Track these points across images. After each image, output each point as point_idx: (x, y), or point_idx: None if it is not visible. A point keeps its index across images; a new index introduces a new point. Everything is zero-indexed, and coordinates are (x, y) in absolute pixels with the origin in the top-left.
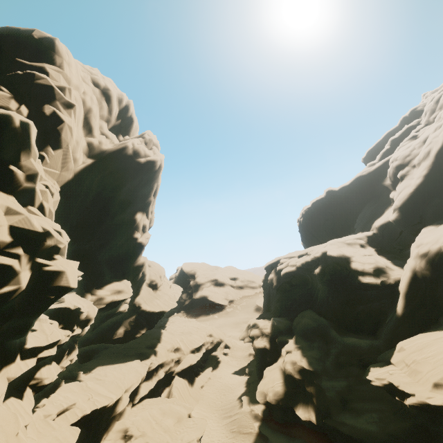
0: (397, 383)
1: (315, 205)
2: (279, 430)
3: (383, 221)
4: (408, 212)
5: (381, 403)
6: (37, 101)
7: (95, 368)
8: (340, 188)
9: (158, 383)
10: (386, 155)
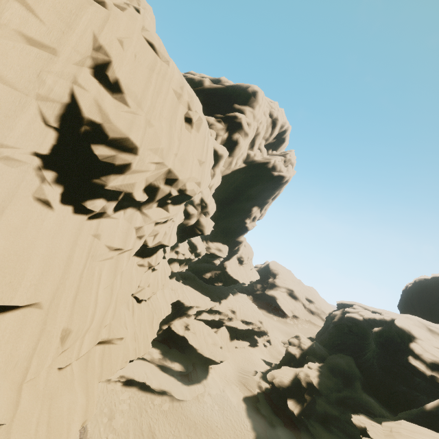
0: (369, 429)
1: (435, 279)
2: (270, 405)
3: None
4: None
5: None
6: (234, 130)
7: (187, 285)
8: None
9: (212, 321)
10: None
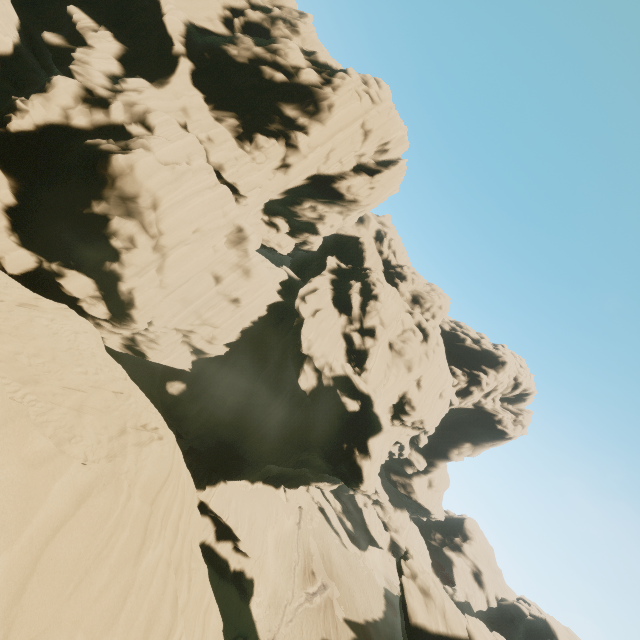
0: None
1: None
2: None
3: None
4: None
5: None
6: (473, 384)
7: None
8: None
9: None
10: None
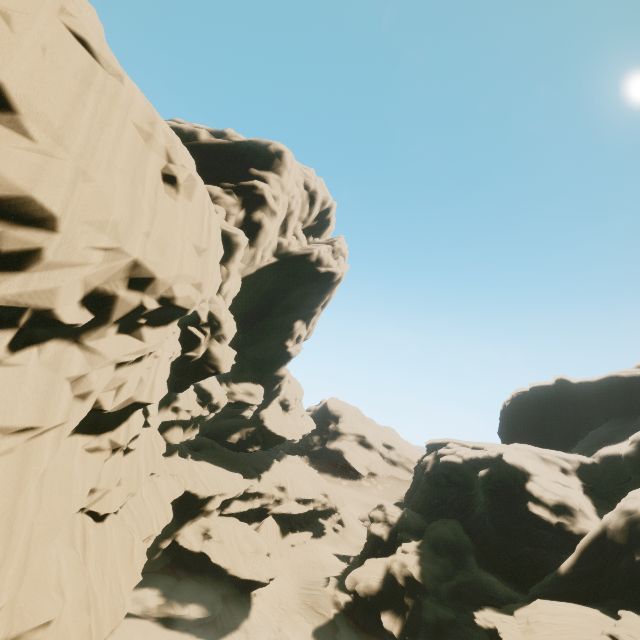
0: (501, 629)
1: (534, 391)
2: (356, 630)
3: (612, 451)
4: None
5: None
6: (253, 207)
7: (201, 461)
8: (579, 382)
9: (250, 511)
10: None
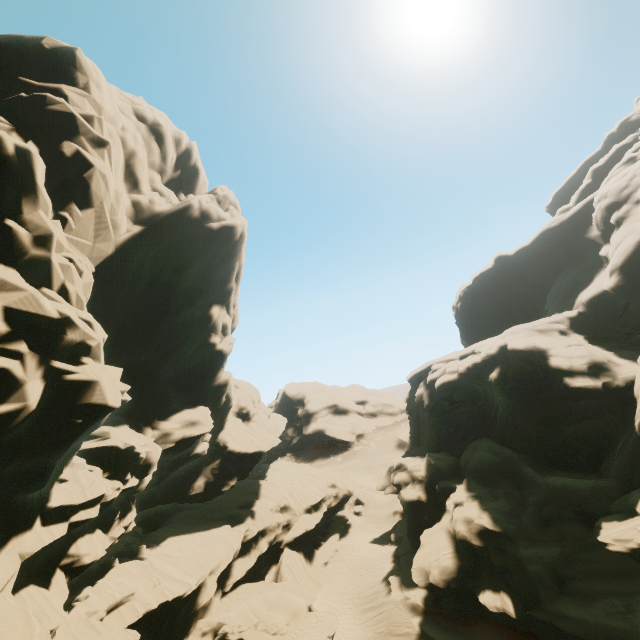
0: None
1: (478, 281)
2: (454, 629)
3: (593, 292)
4: (636, 272)
5: (626, 582)
6: (51, 136)
7: (166, 540)
8: (516, 251)
9: (259, 559)
10: (587, 193)
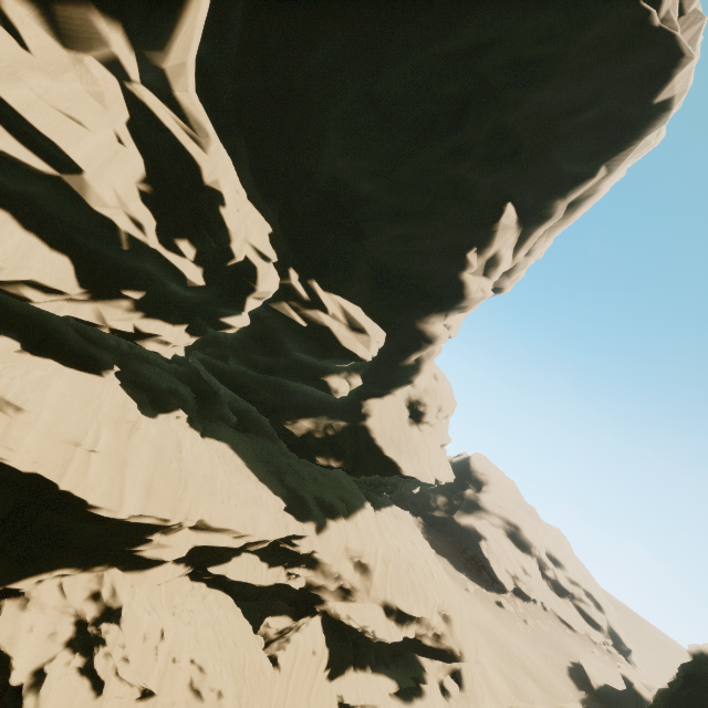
0: None
1: None
2: None
3: None
4: None
5: None
6: None
7: (221, 441)
8: None
9: (280, 586)
10: None
